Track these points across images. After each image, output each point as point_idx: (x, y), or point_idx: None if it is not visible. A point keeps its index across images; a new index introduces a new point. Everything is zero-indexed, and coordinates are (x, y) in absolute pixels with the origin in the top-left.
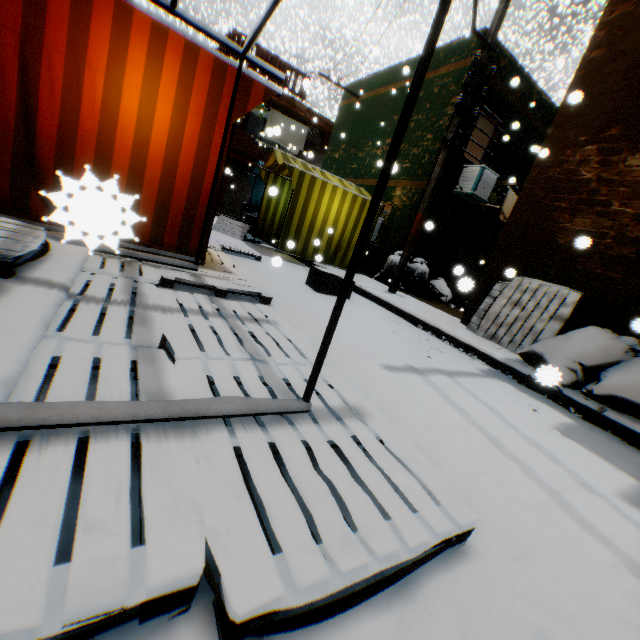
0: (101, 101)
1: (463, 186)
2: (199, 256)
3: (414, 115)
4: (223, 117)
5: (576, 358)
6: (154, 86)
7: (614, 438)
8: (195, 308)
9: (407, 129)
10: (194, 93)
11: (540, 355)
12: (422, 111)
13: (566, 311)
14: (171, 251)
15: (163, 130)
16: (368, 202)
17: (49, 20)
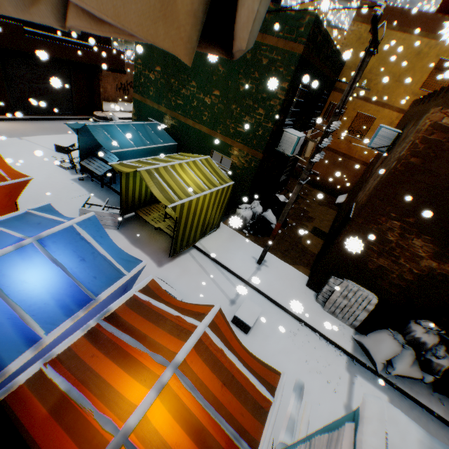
0: None
1: (284, 148)
2: None
3: (242, 77)
4: None
5: (385, 359)
6: None
7: (397, 392)
8: None
9: (236, 90)
10: None
11: (367, 350)
12: (251, 78)
13: (370, 308)
14: None
15: None
16: (225, 187)
17: None
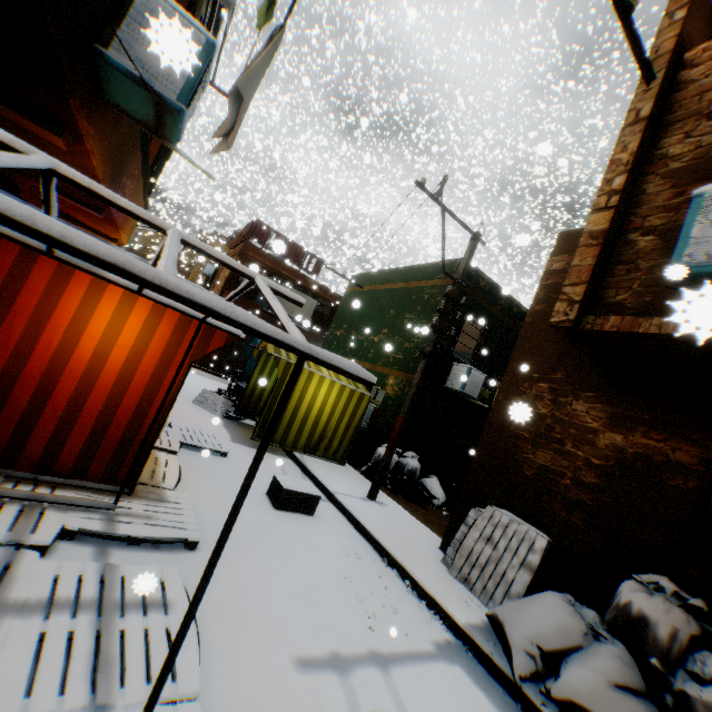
0: (57, 348)
1: (453, 382)
2: (122, 494)
3: (407, 313)
4: (181, 357)
5: (535, 637)
6: (115, 335)
7: None
8: (71, 595)
9: (401, 324)
10: (155, 339)
11: (502, 624)
12: (414, 311)
13: (535, 559)
14: (96, 481)
15: (116, 369)
16: (357, 392)
17: (25, 291)
